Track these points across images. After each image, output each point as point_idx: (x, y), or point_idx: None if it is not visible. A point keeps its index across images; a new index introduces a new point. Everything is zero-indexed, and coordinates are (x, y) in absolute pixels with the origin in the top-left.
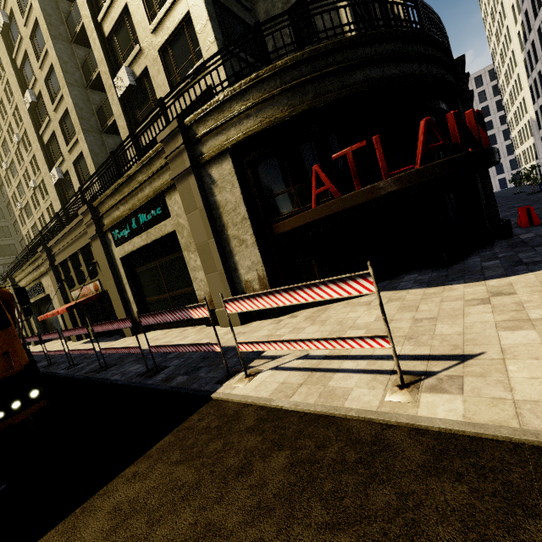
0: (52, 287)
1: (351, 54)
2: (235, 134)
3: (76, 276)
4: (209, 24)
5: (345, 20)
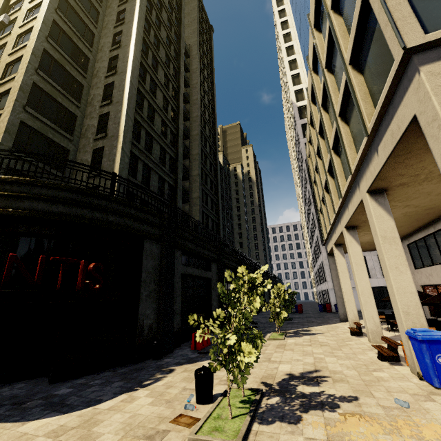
0: None
1: (28, 189)
2: None
3: None
4: (2, 135)
5: (116, 169)
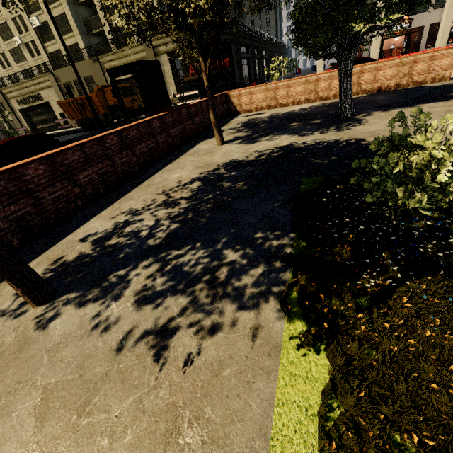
0: (52, 97)
1: None
2: (169, 49)
3: (78, 91)
4: None
5: None
